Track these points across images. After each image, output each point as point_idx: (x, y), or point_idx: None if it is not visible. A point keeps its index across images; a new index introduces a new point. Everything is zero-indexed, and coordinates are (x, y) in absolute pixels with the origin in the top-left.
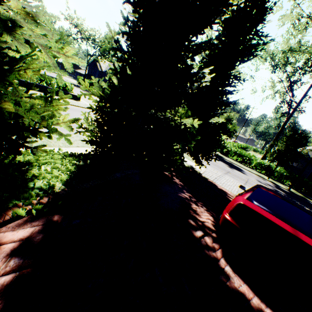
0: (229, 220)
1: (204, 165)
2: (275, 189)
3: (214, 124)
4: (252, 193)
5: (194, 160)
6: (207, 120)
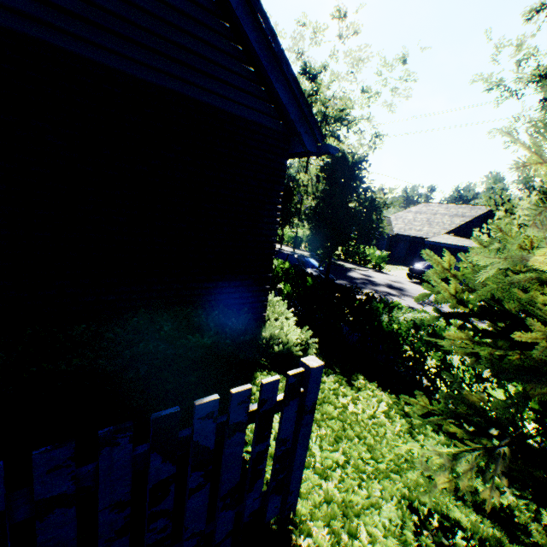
0: None
1: None
2: None
3: None
4: None
5: None
6: None
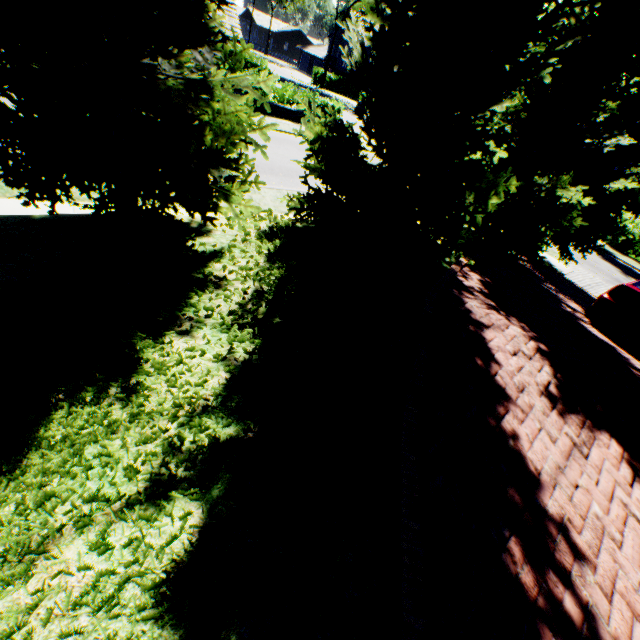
0: (605, 298)
1: (570, 264)
2: None
3: (614, 194)
4: (639, 282)
5: (551, 252)
6: (601, 185)
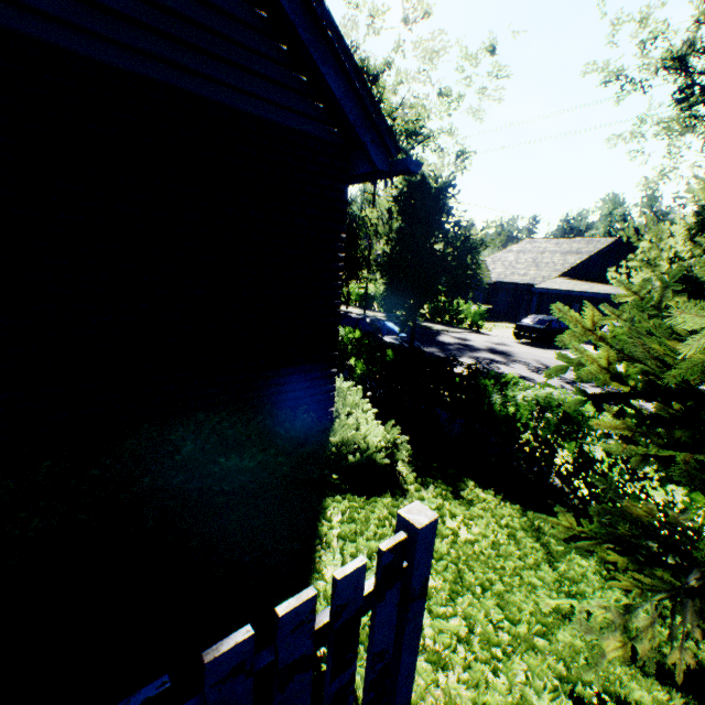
0: None
1: None
2: None
3: None
4: None
5: None
6: None
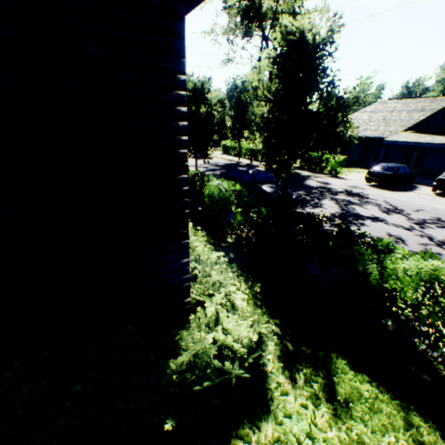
0: None
1: None
2: (217, 164)
3: None
4: None
5: None
6: None
